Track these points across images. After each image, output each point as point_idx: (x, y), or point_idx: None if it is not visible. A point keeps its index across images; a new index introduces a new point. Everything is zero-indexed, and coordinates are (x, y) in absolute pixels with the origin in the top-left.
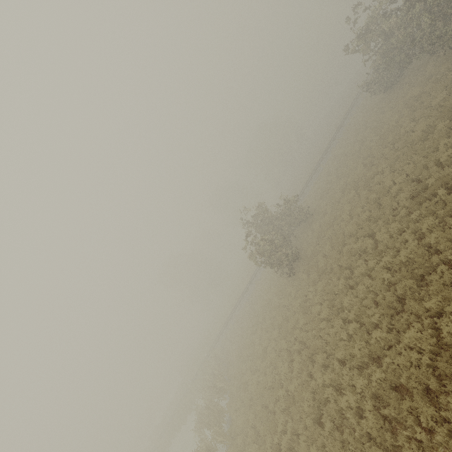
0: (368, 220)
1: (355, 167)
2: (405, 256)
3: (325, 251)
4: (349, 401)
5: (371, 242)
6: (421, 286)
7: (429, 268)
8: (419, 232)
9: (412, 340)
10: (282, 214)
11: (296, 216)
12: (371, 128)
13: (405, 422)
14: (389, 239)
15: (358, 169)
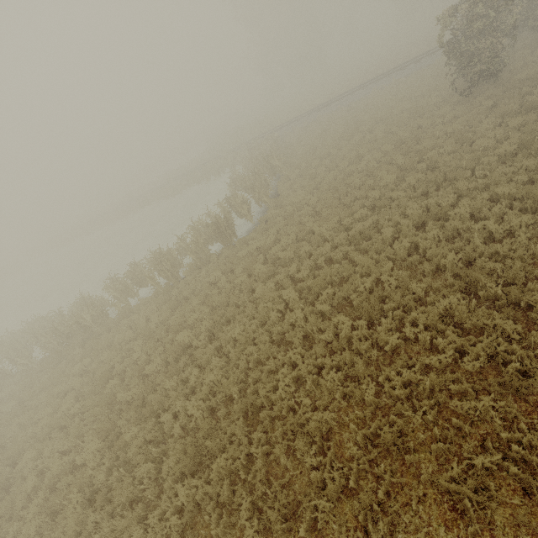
0: None
1: None
2: None
3: None
4: (490, 226)
5: None
6: None
7: None
8: None
9: None
10: None
11: None
12: None
13: None
14: None
15: None
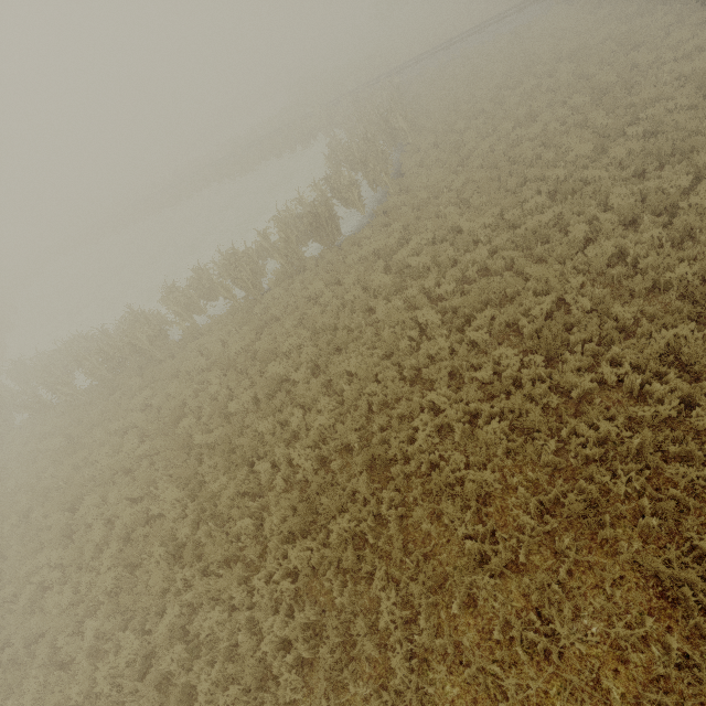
0: None
1: None
2: None
3: None
4: None
5: None
6: None
7: None
8: None
9: None
10: None
11: None
12: None
13: None
14: None
15: None
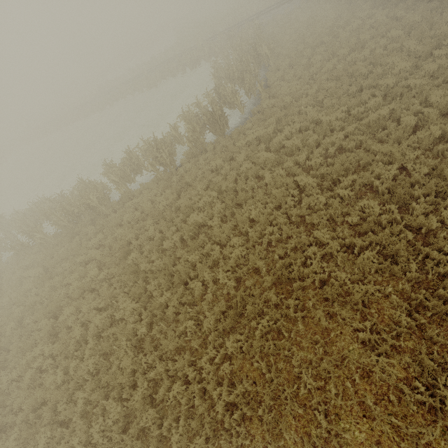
0: None
1: None
2: None
3: None
4: None
5: None
6: None
7: None
8: None
9: None
10: None
11: None
12: None
13: None
14: None
15: None
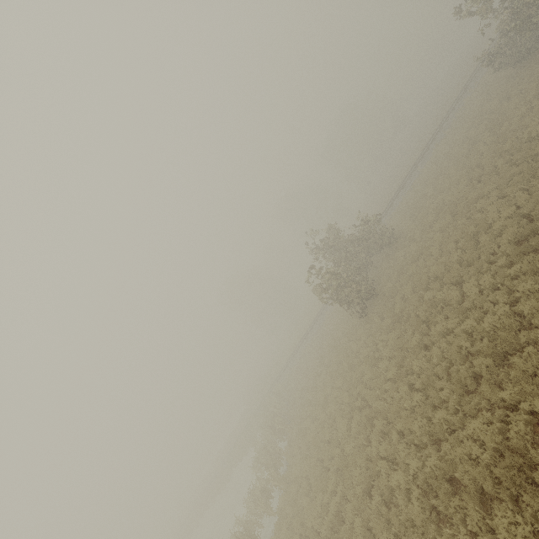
0: (459, 262)
1: (458, 180)
2: (491, 324)
3: (405, 291)
4: (399, 481)
5: (457, 294)
6: (503, 365)
7: (515, 344)
8: (514, 294)
9: (477, 432)
10: (358, 238)
11: (377, 240)
12: (489, 121)
13: (450, 519)
14: (477, 295)
15: (460, 184)
